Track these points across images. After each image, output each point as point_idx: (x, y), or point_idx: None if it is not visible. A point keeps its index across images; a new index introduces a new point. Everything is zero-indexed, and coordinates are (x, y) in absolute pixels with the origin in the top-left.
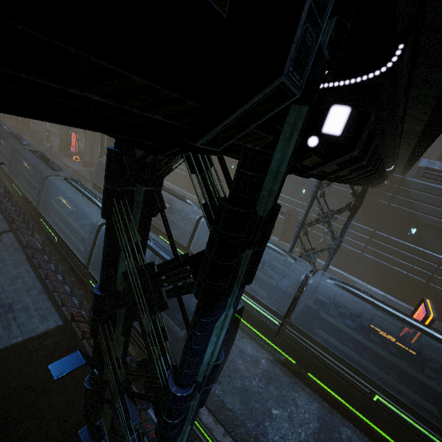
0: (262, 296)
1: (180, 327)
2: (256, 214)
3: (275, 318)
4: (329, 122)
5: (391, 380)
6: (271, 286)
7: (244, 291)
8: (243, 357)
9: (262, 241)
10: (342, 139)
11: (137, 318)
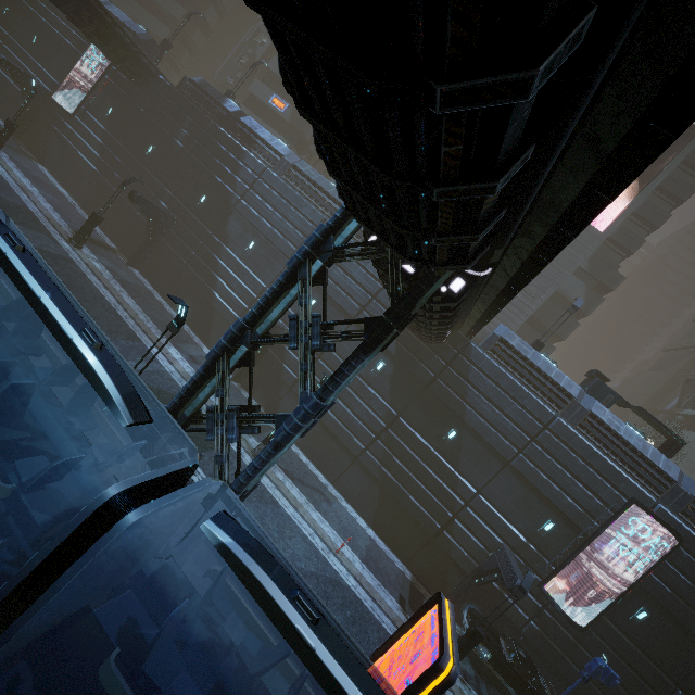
0: None
1: None
2: None
3: None
4: None
5: None
6: None
7: None
8: None
9: None
10: None
11: None
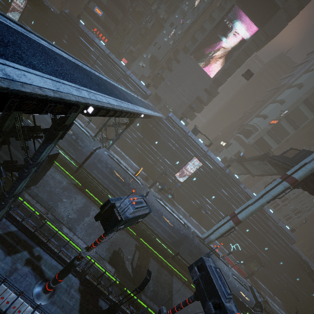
0: (73, 154)
1: (22, 155)
2: (65, 124)
3: (76, 164)
4: (89, 109)
5: (114, 189)
6: (80, 150)
7: (62, 149)
8: (54, 180)
9: (67, 130)
10: (91, 114)
11: (8, 143)
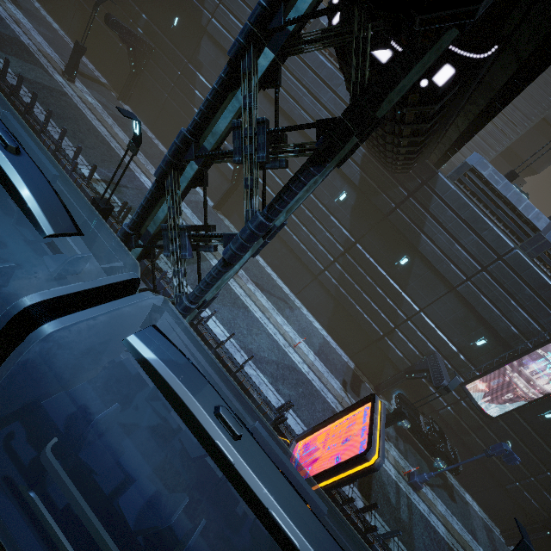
0: None
1: None
2: None
3: None
4: None
5: None
6: None
7: None
8: None
9: None
10: None
11: None
